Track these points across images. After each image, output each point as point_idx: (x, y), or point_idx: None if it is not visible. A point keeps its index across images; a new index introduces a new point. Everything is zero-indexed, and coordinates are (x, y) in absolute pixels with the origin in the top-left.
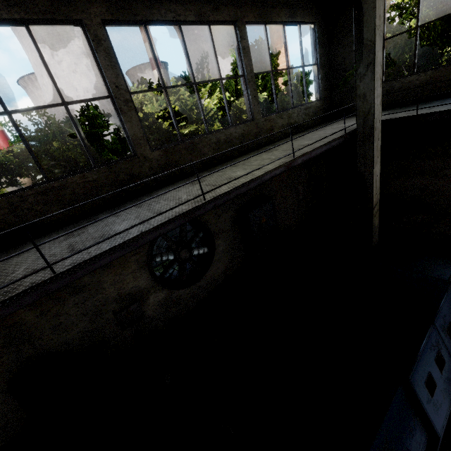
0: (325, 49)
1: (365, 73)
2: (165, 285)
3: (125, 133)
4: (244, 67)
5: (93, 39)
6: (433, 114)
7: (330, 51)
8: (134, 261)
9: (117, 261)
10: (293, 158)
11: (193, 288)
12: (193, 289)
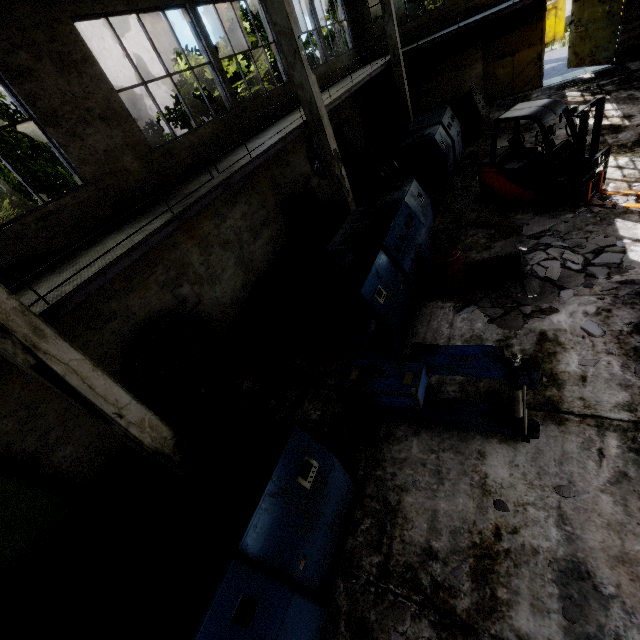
0: (348, 8)
1: (389, 21)
2: (316, 174)
3: (283, 66)
4: (316, 23)
5: (265, 7)
6: (425, 44)
7: (351, 9)
8: (302, 152)
9: (296, 151)
10: (372, 71)
11: (327, 183)
12: (327, 183)
